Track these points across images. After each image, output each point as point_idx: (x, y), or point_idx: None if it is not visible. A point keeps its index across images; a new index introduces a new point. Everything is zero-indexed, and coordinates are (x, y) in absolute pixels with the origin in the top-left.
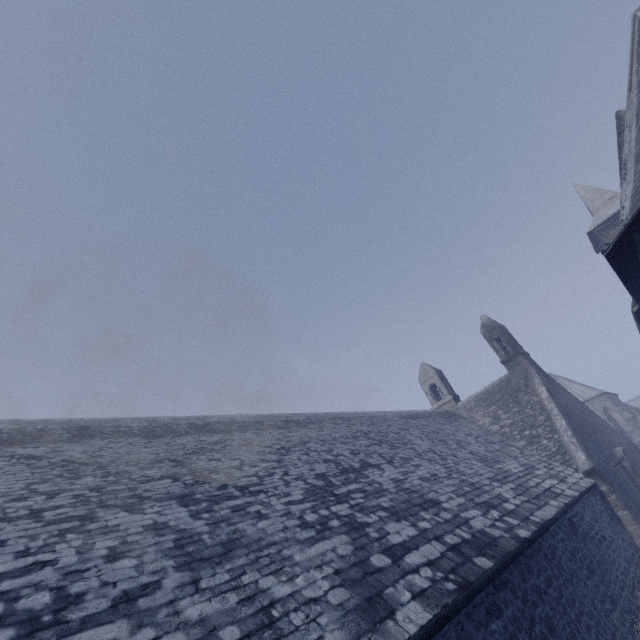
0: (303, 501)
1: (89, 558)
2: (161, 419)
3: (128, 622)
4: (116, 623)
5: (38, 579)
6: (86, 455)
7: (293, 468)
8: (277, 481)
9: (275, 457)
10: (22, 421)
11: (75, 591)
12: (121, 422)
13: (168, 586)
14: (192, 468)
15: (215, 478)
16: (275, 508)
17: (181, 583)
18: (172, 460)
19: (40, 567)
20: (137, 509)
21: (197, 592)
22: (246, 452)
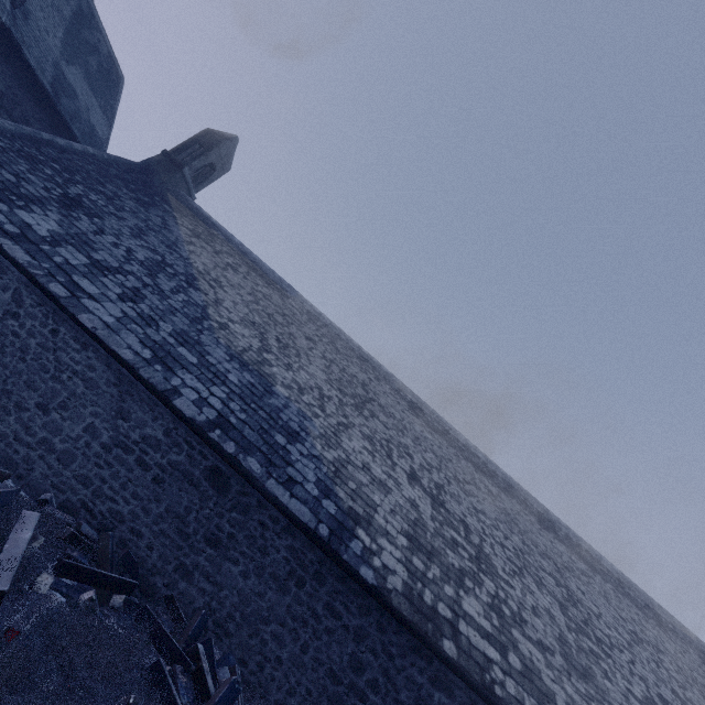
0: (640, 702)
1: (525, 601)
2: (550, 514)
3: (543, 658)
4: (539, 653)
5: (511, 593)
6: (512, 513)
7: (640, 664)
8: (624, 661)
9: (626, 636)
10: (487, 458)
11: (524, 616)
12: (528, 497)
13: (557, 660)
14: (566, 583)
15: (580, 609)
16: (618, 682)
17: (562, 665)
18: (554, 563)
19: (510, 586)
20: (540, 589)
21: (569, 680)
22: (604, 606)
